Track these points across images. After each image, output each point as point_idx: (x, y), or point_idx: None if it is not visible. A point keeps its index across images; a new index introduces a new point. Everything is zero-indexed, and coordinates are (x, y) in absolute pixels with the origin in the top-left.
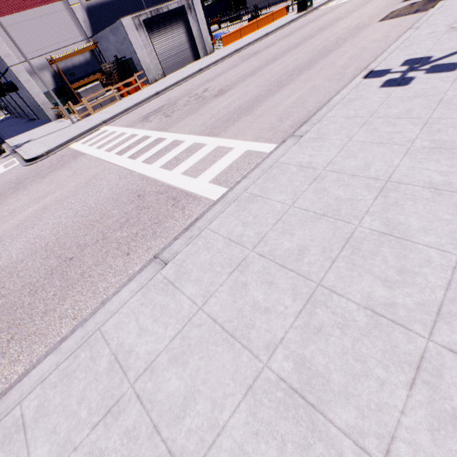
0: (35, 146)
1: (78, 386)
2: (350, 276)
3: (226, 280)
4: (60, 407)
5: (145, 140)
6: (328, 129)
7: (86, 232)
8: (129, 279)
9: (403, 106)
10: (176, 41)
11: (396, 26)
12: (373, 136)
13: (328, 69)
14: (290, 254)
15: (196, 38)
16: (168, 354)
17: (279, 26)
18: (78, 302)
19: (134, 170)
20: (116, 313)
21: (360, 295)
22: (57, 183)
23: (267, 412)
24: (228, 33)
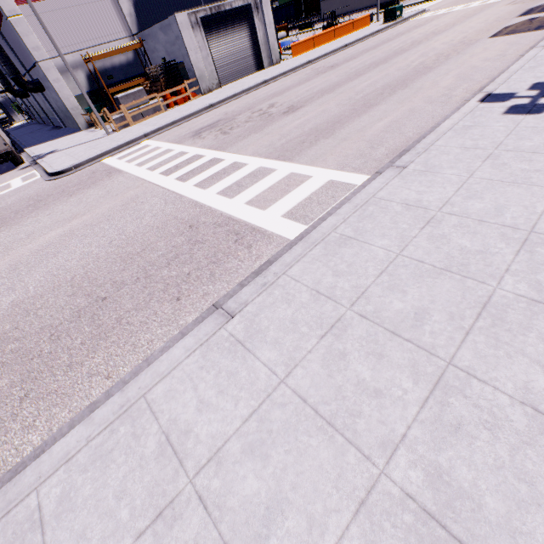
0: (61, 158)
1: (117, 474)
2: (495, 356)
3: (316, 346)
4: (91, 501)
5: (197, 159)
6: (440, 161)
7: (123, 266)
8: (181, 332)
9: (539, 139)
10: (237, 46)
11: (513, 43)
12: (503, 172)
13: (429, 89)
14: (404, 318)
15: (261, 44)
16: (241, 441)
17: (361, 36)
18: (114, 356)
19: (184, 194)
20: (167, 376)
21: (512, 385)
22: (87, 204)
23: (391, 543)
24: (299, 41)
